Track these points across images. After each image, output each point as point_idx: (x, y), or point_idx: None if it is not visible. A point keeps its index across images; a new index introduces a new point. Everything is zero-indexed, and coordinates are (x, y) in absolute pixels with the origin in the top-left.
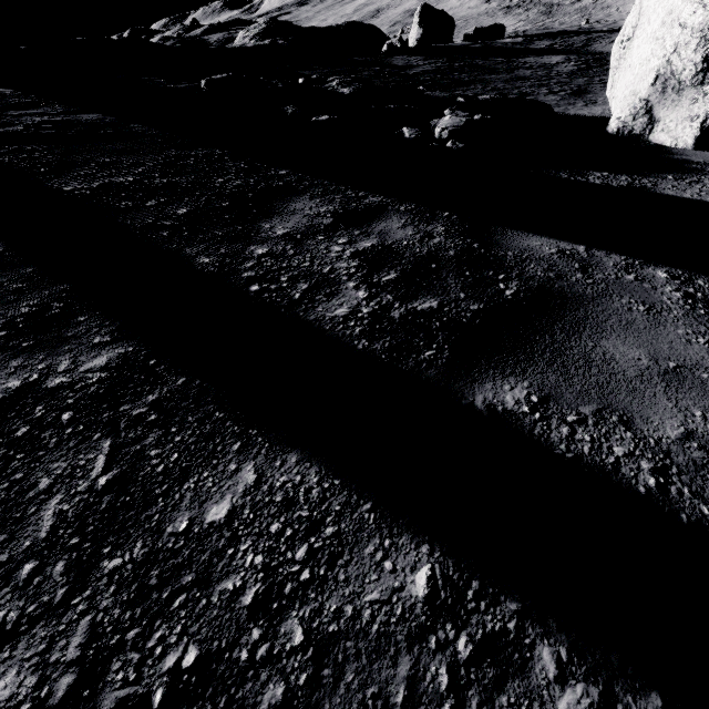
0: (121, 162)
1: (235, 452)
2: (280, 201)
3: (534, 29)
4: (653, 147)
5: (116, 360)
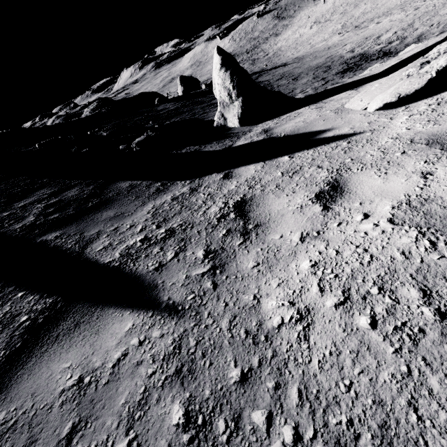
0: None
1: None
2: (32, 192)
3: None
4: (226, 129)
5: None
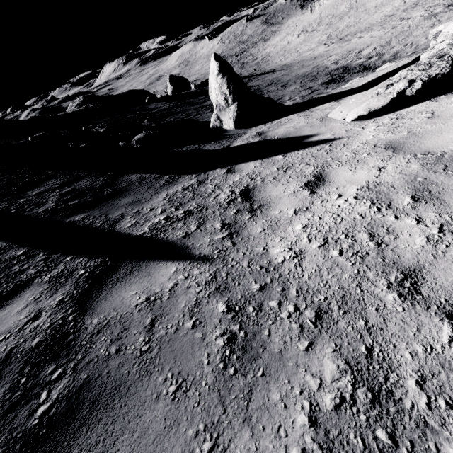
0: None
1: None
2: (42, 182)
3: None
4: (222, 131)
5: None
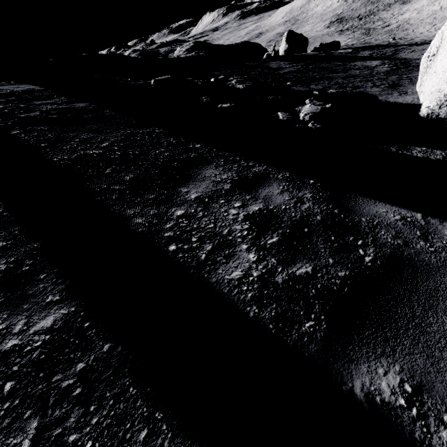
0: (94, 138)
1: (141, 443)
2: (195, 169)
3: (358, 43)
4: None
5: (60, 321)
